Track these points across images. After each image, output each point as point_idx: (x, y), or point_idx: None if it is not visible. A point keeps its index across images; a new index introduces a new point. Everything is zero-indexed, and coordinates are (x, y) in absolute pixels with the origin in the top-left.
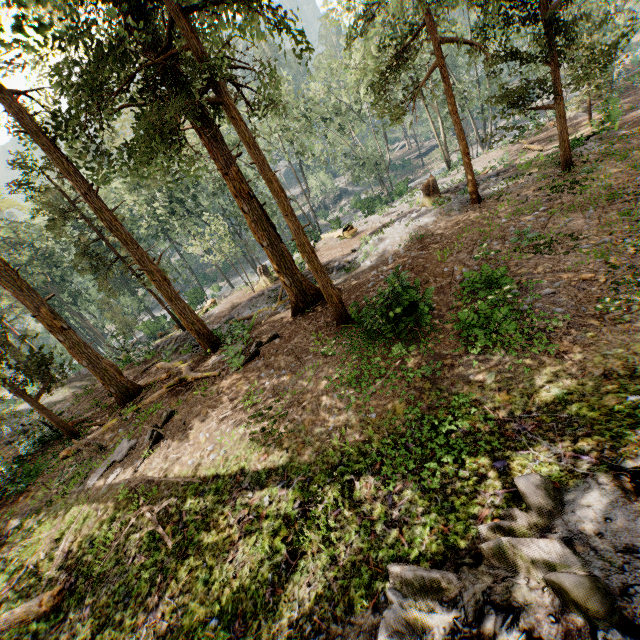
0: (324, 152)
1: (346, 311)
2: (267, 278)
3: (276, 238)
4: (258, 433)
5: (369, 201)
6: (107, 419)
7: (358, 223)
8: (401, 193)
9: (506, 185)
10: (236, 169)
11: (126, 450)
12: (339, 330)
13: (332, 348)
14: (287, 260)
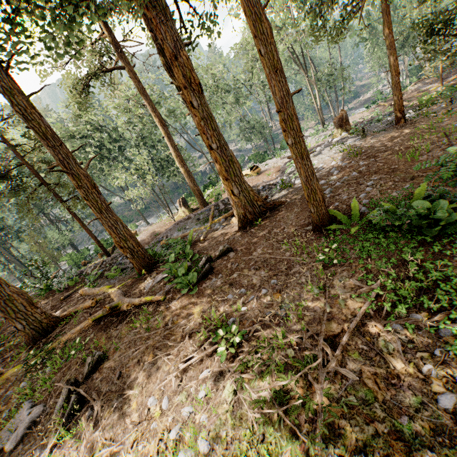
0: (222, 120)
1: (327, 212)
2: (186, 209)
3: (225, 141)
4: (268, 403)
5: (260, 154)
6: (8, 365)
7: (259, 165)
8: (285, 147)
9: (419, 111)
10: (187, 54)
11: (23, 428)
12: (321, 235)
13: (326, 256)
14: (236, 166)
